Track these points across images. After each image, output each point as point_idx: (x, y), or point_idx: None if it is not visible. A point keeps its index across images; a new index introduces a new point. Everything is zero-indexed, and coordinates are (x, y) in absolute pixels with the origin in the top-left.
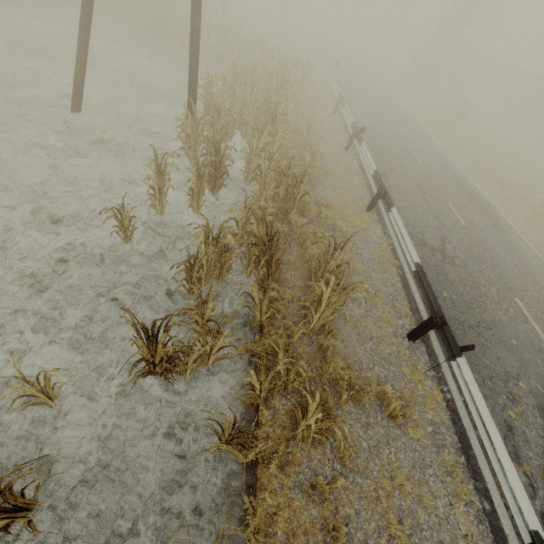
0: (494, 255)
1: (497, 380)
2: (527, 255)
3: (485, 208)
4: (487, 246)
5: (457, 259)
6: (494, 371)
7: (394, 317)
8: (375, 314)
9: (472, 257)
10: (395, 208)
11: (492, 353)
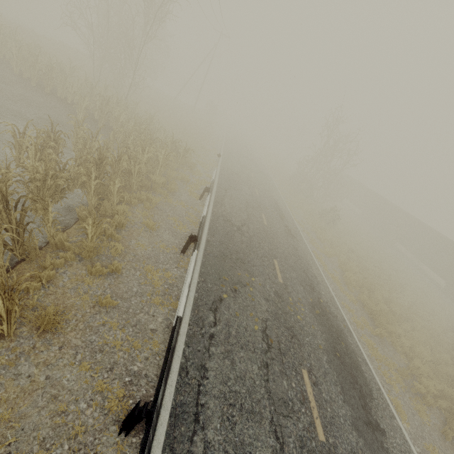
0: None
1: None
2: None
3: (354, 368)
4: None
5: None
6: None
7: None
8: None
9: None
10: None
11: None
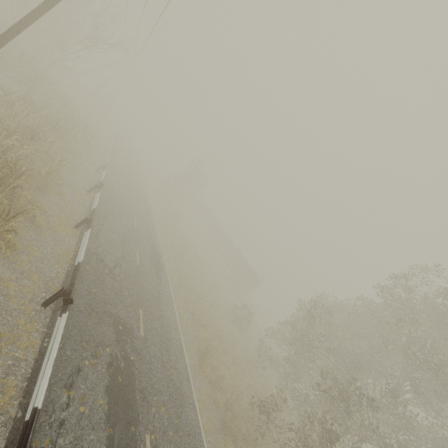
0: (145, 285)
1: (92, 343)
2: (165, 293)
3: (159, 264)
4: (144, 279)
5: (119, 277)
6: (94, 338)
7: (41, 290)
8: (25, 282)
9: (129, 280)
10: (90, 230)
11: (101, 329)
